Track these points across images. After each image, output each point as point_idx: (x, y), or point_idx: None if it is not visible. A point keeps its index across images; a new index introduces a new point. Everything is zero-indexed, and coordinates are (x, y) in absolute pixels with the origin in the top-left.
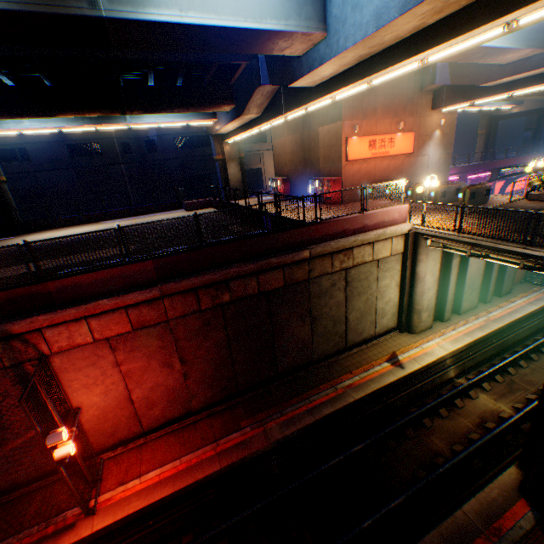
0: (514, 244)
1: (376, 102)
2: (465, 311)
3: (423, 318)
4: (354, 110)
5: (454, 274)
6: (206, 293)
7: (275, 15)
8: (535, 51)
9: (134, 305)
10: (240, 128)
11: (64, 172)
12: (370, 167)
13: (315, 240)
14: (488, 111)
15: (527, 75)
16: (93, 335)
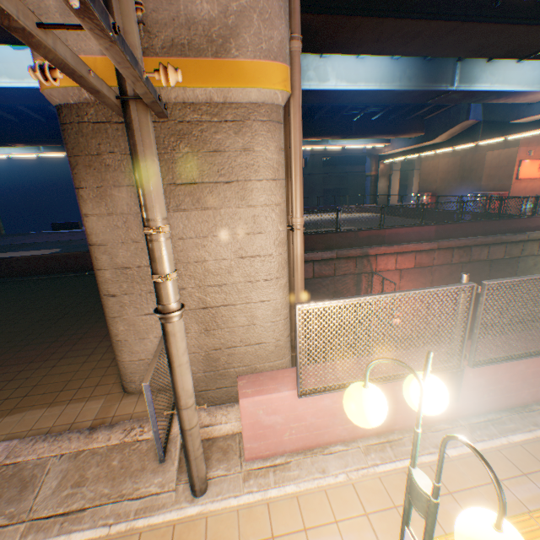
0: None
1: None
2: None
3: None
4: (529, 139)
5: None
6: (456, 253)
7: (539, 83)
8: None
9: (419, 252)
10: (410, 151)
11: None
12: (534, 185)
13: (529, 229)
14: None
15: None
16: (394, 265)
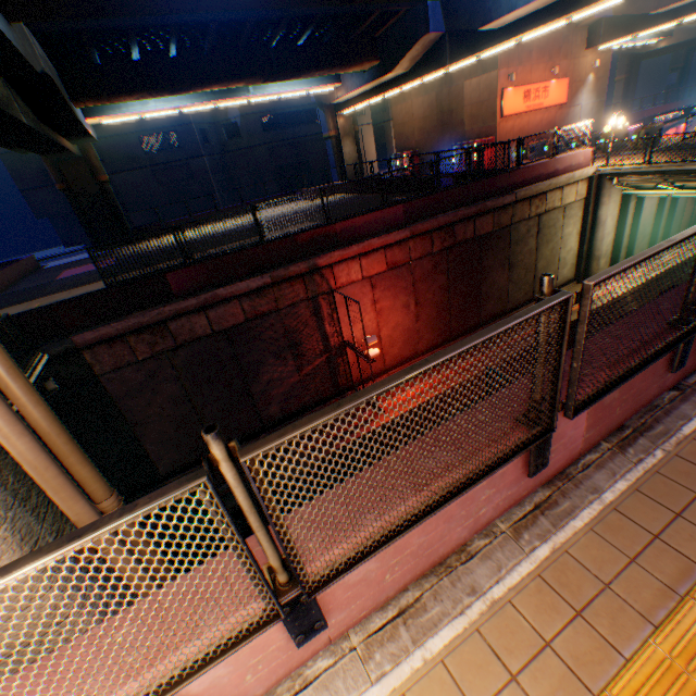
0: None
1: (531, 45)
2: None
3: (600, 266)
4: (509, 57)
5: (629, 219)
6: (437, 237)
7: None
8: None
9: (389, 247)
10: (371, 92)
11: (141, 173)
12: (523, 123)
13: (516, 187)
14: (628, 50)
15: None
16: (361, 274)
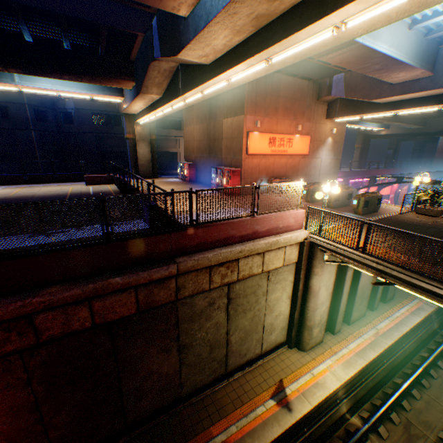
0: (437, 282)
1: (278, 102)
2: (354, 320)
3: (315, 333)
4: (256, 106)
5: (347, 285)
6: None
7: None
8: (425, 73)
9: None
10: (147, 109)
11: None
12: (269, 162)
13: (189, 249)
14: (363, 130)
15: (414, 96)
16: None
